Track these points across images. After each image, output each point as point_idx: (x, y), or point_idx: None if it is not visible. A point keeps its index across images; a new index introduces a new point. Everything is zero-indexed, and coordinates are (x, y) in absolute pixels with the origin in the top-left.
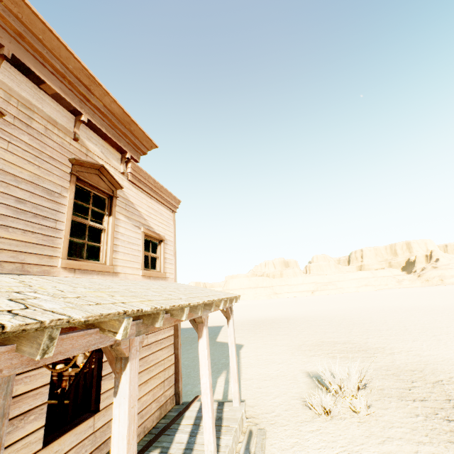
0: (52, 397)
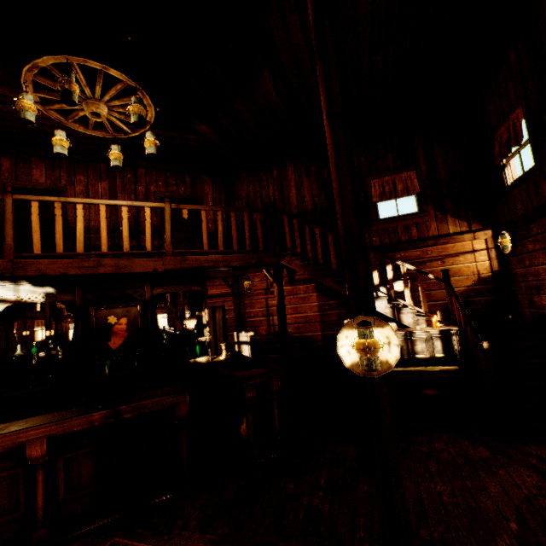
0: (406, 364)
